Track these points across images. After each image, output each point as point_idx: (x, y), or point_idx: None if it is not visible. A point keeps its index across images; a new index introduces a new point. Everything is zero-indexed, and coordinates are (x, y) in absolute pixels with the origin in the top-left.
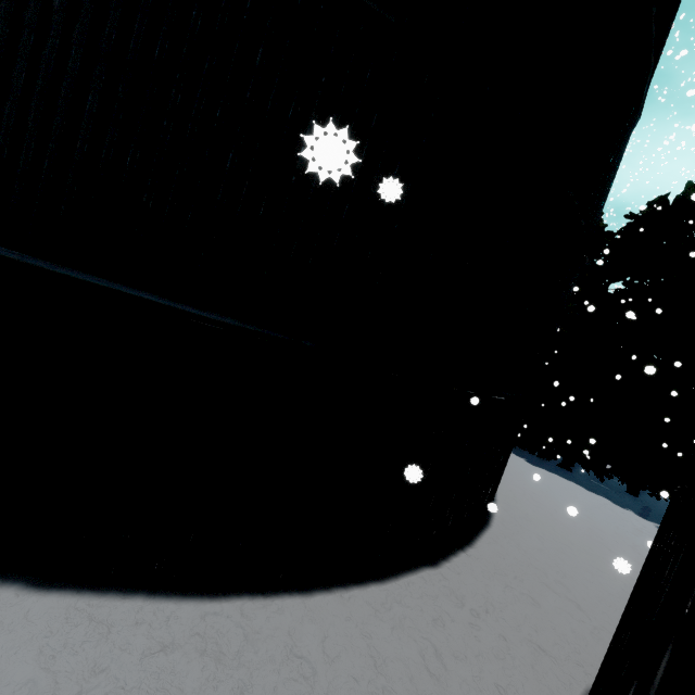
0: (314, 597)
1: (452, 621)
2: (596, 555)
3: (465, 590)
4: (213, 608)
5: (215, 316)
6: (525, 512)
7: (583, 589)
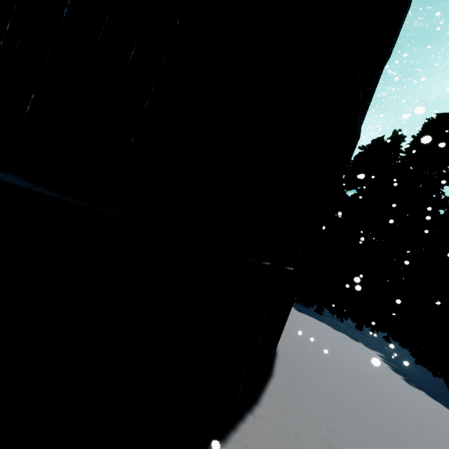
0: None
1: None
2: (350, 390)
3: None
4: None
5: None
6: (298, 355)
7: (349, 434)
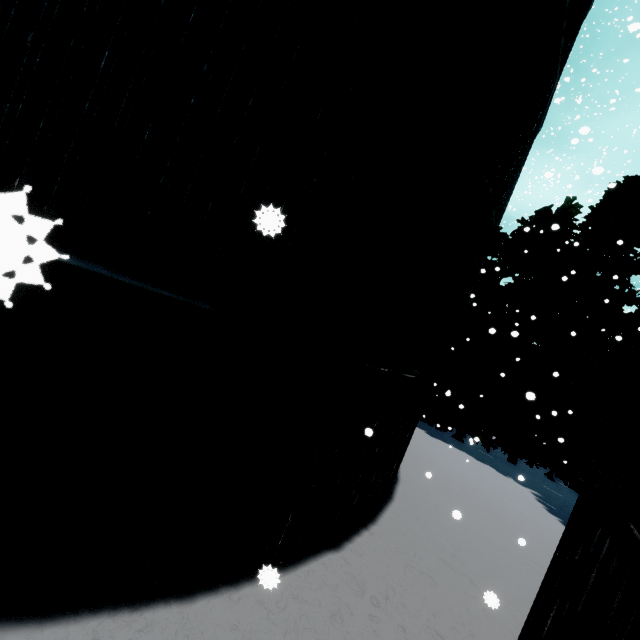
0: (196, 603)
1: (351, 615)
2: (485, 524)
3: (366, 574)
4: (53, 636)
5: (74, 260)
6: (424, 483)
7: (475, 561)
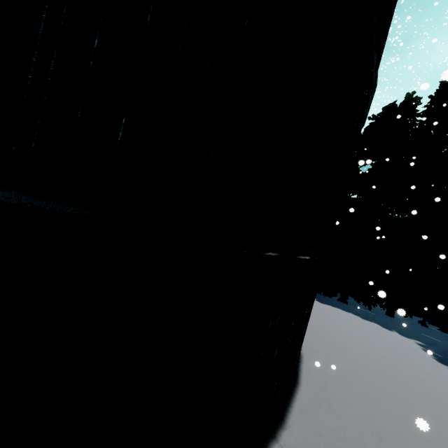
0: None
1: None
2: (394, 393)
3: None
4: None
5: None
6: (326, 355)
7: None
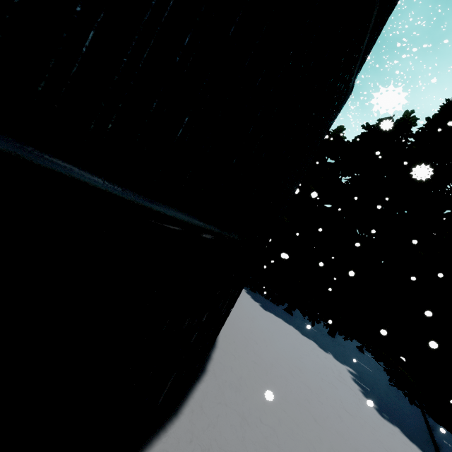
0: None
1: None
2: (302, 437)
3: None
4: None
5: None
6: (239, 374)
7: None
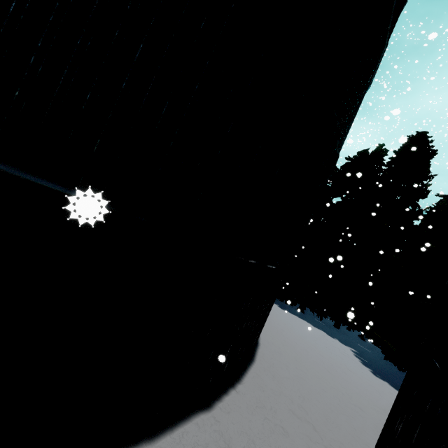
0: None
1: None
2: (321, 377)
3: (232, 431)
4: None
5: None
6: (278, 346)
7: (316, 410)
